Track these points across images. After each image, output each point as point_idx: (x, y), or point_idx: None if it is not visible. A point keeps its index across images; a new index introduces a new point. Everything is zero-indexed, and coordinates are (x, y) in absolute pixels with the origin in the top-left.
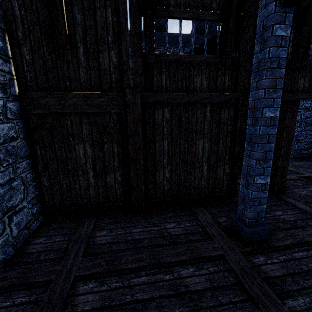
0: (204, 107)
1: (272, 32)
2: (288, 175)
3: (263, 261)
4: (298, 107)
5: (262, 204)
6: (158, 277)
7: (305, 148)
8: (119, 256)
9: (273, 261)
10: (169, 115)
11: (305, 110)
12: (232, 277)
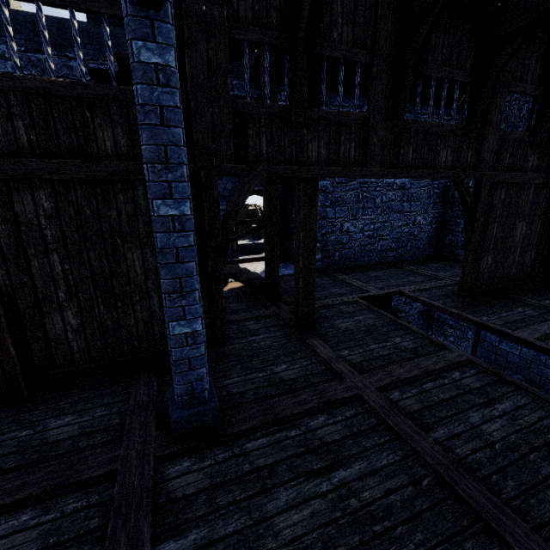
0: (130, 188)
1: (134, 55)
2: (347, 295)
3: (186, 468)
4: (317, 189)
5: (196, 369)
6: None
7: (392, 249)
8: None
9: (203, 465)
10: (51, 204)
11: (388, 188)
12: (101, 515)
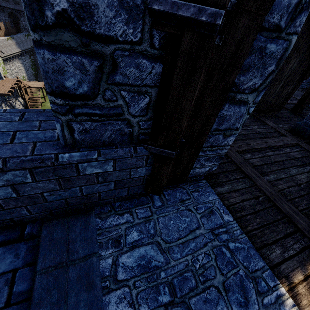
0: None
1: None
2: (293, 100)
3: None
4: None
5: None
6: (277, 152)
7: None
8: (247, 142)
9: None
10: None
11: None
12: (308, 152)
